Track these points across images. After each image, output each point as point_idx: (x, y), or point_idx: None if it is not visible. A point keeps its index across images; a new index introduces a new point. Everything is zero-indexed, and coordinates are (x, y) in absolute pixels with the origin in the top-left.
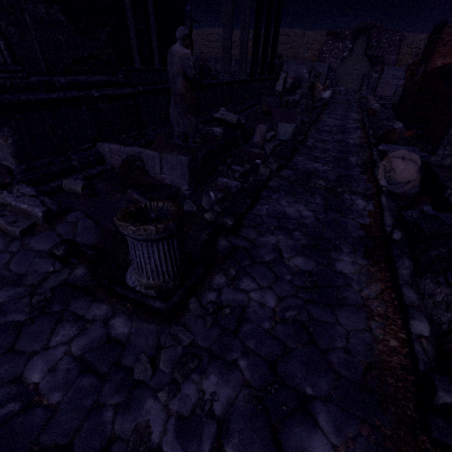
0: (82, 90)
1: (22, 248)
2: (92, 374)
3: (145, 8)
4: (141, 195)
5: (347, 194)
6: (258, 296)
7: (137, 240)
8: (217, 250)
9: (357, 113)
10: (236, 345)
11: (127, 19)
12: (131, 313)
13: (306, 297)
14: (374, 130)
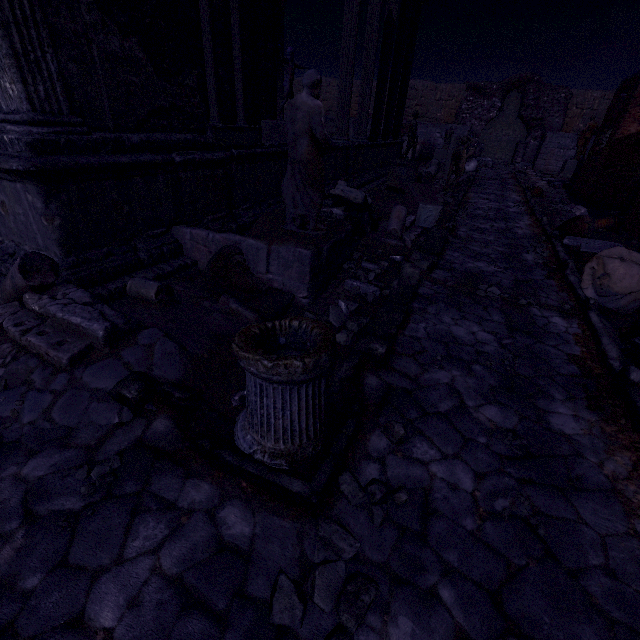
0: (159, 153)
1: (70, 386)
2: (200, 613)
3: (229, 48)
4: (242, 304)
5: (536, 308)
6: (443, 471)
7: (269, 382)
8: (366, 392)
9: (516, 192)
10: (429, 560)
11: (205, 61)
12: (249, 498)
13: (519, 474)
14: (548, 216)
